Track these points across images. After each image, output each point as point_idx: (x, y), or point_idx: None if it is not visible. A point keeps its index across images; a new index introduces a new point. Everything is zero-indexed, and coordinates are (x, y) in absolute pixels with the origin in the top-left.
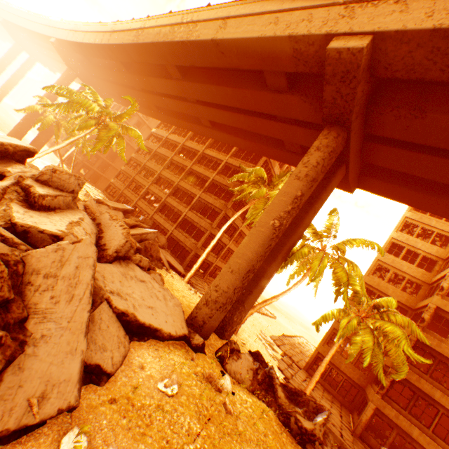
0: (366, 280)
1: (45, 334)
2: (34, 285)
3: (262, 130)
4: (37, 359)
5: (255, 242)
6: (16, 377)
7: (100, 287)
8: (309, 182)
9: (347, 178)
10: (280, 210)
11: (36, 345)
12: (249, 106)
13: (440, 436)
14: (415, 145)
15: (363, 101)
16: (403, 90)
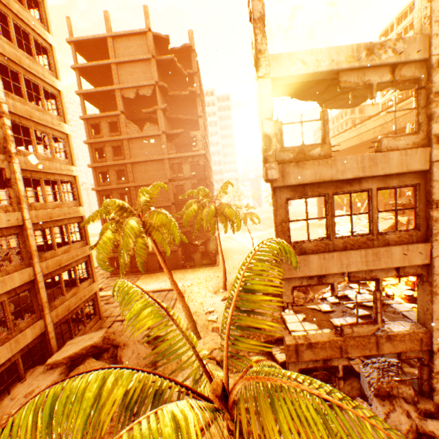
0: None
1: None
2: None
3: None
4: None
5: None
6: None
7: None
8: None
9: None
10: None
11: None
12: None
13: None
14: None
15: None
16: None
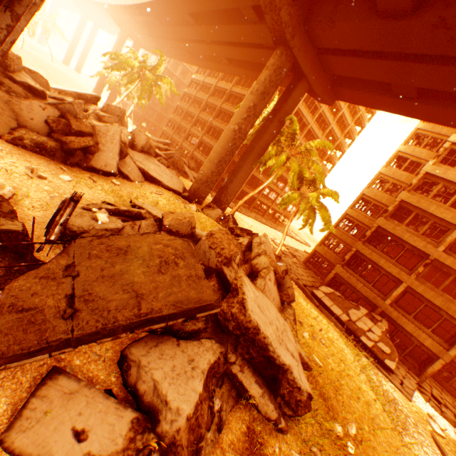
0: (365, 193)
1: (105, 150)
2: (100, 136)
3: (258, 59)
4: (103, 156)
5: (223, 142)
6: (98, 158)
7: (131, 157)
8: (259, 96)
9: (313, 91)
10: (239, 118)
11: (103, 152)
12: (242, 39)
13: (417, 318)
14: (349, 51)
15: (295, 22)
16: (325, 5)
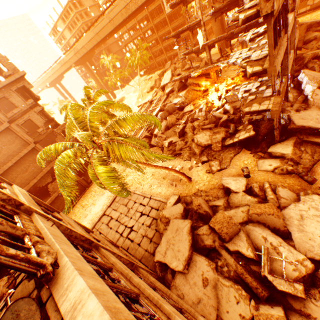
0: None
1: None
2: None
3: None
4: None
5: (215, 25)
6: None
7: None
8: None
9: None
10: None
11: None
12: None
13: None
14: None
15: None
16: None
